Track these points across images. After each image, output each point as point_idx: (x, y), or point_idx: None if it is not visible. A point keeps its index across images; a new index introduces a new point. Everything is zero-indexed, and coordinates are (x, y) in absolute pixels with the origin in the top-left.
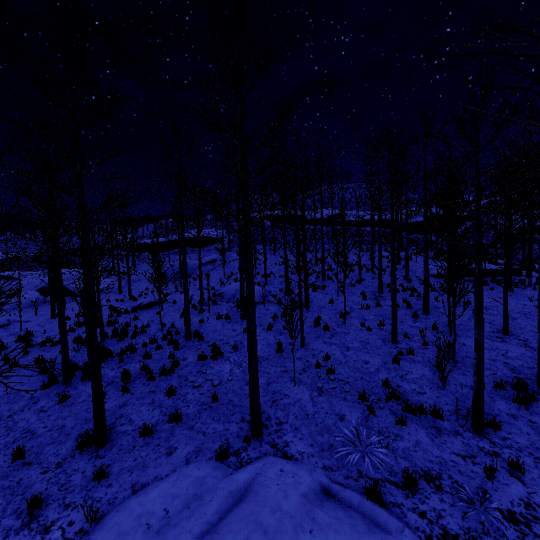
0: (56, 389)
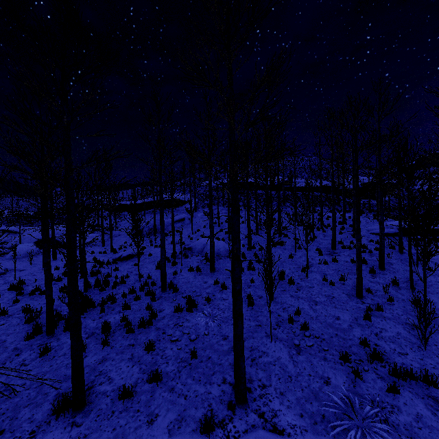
0: (39, 340)
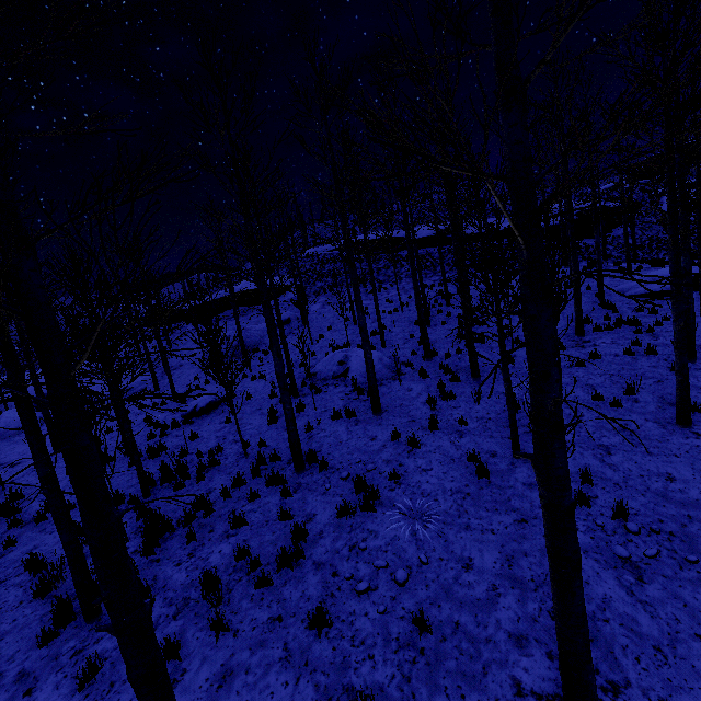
0: (71, 638)
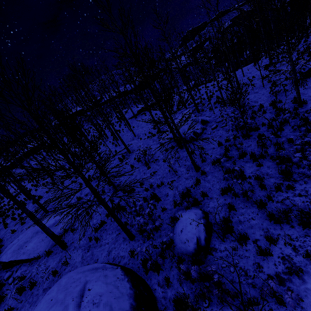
0: None
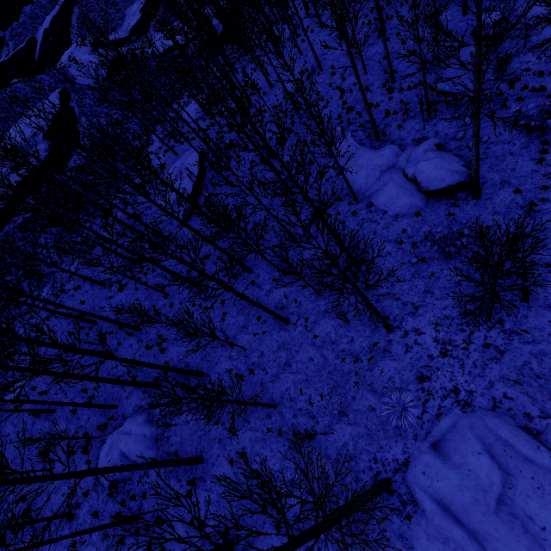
0: None
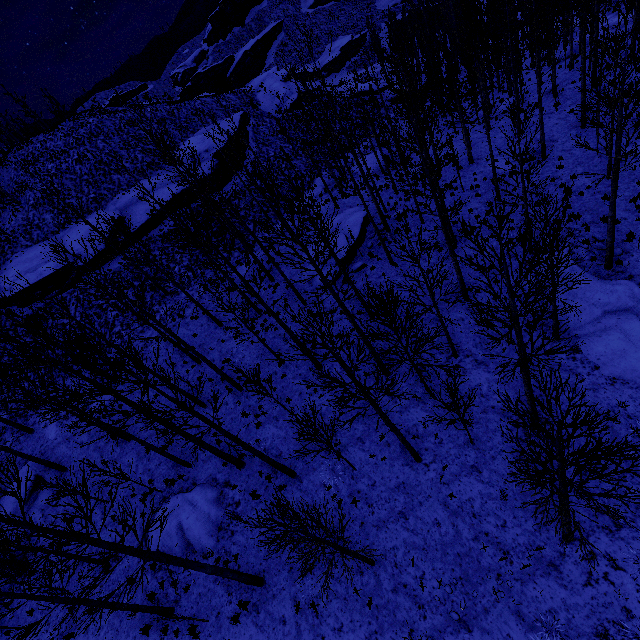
0: None
